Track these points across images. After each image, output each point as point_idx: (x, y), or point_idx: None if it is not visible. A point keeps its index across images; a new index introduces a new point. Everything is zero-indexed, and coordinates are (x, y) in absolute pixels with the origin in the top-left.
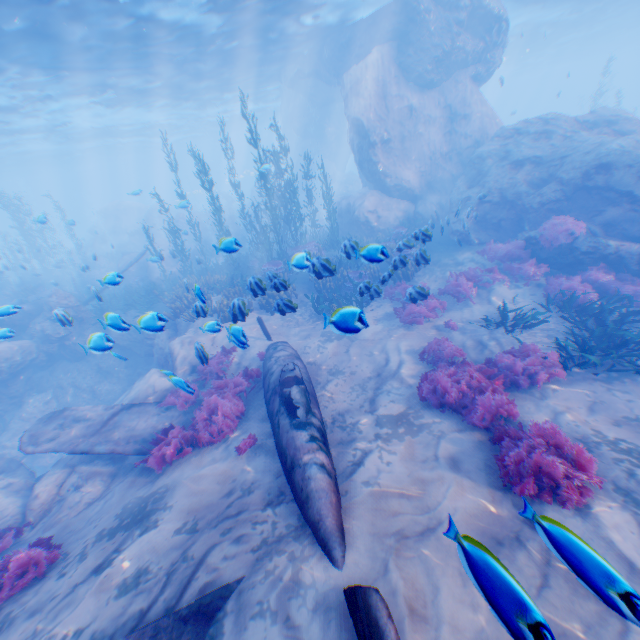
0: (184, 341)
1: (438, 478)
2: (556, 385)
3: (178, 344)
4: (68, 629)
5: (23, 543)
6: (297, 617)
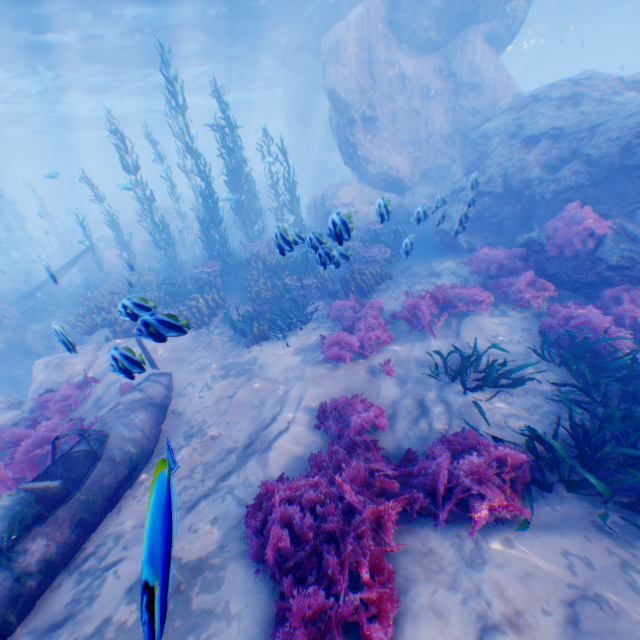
0: (49, 362)
1: None
2: (517, 531)
3: (40, 365)
4: None
5: None
6: None
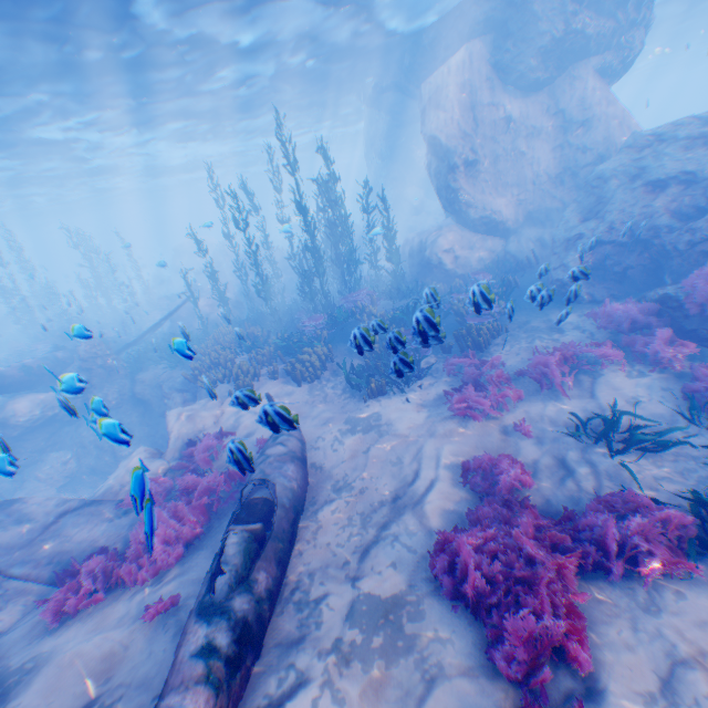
0: (182, 414)
1: None
2: (688, 586)
3: (175, 417)
4: None
5: None
6: None
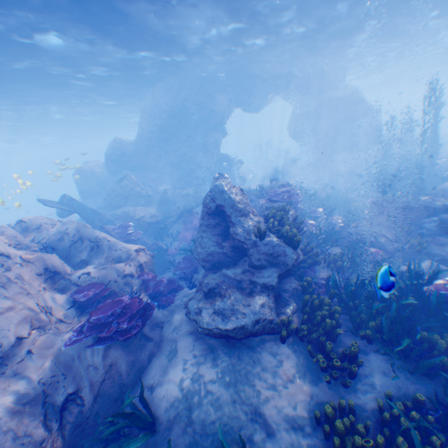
0: None
1: None
2: None
3: None
4: None
5: None
6: None
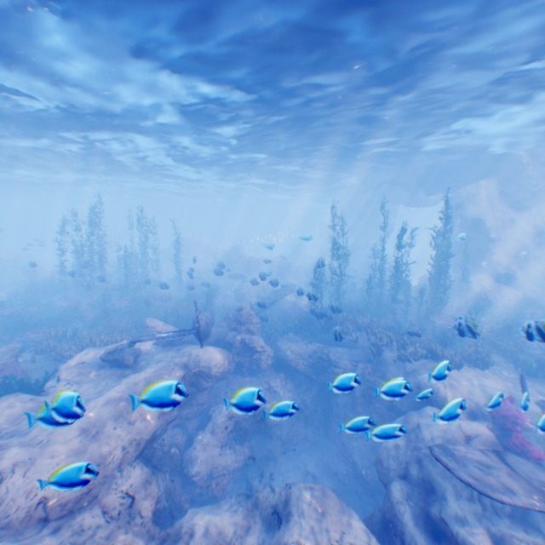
0: (443, 382)
1: None
2: None
3: (440, 384)
4: None
5: None
6: None
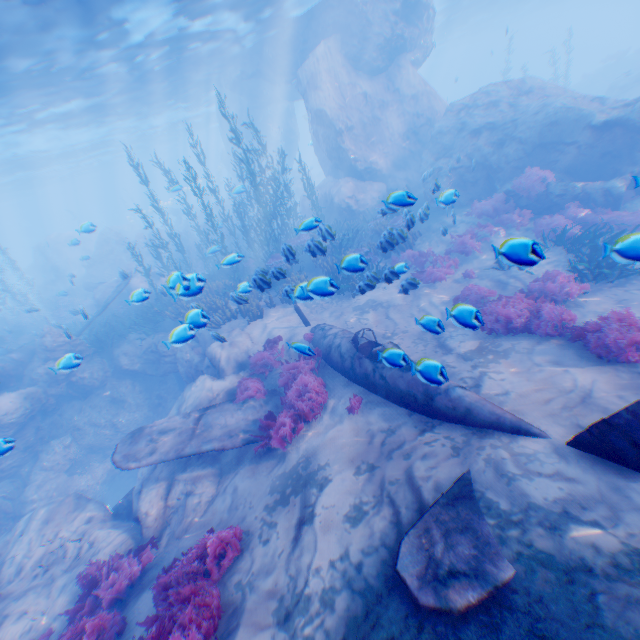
0: (223, 343)
1: (554, 373)
2: (584, 298)
3: (218, 347)
4: (329, 560)
5: (163, 554)
6: (545, 469)
